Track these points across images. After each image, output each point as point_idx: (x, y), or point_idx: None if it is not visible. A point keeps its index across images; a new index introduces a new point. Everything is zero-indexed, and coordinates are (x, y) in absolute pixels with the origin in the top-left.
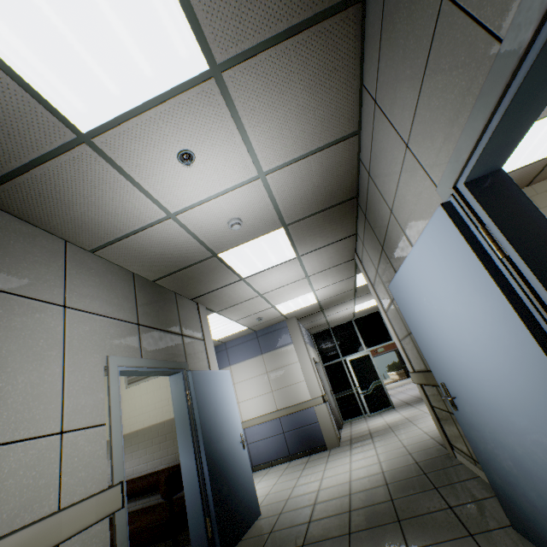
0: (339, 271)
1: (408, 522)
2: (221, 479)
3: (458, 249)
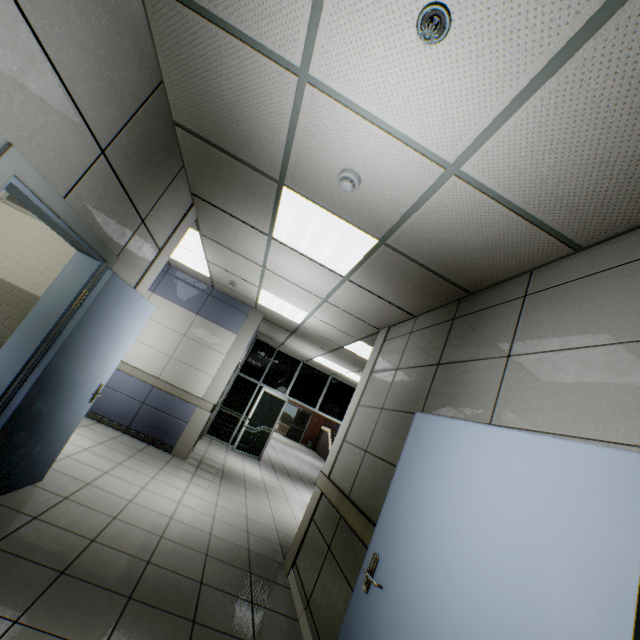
0: (354, 324)
1: (202, 632)
2: (29, 421)
3: (614, 519)
